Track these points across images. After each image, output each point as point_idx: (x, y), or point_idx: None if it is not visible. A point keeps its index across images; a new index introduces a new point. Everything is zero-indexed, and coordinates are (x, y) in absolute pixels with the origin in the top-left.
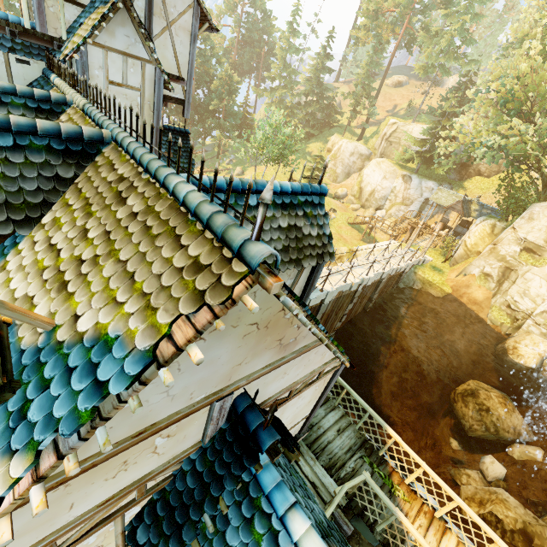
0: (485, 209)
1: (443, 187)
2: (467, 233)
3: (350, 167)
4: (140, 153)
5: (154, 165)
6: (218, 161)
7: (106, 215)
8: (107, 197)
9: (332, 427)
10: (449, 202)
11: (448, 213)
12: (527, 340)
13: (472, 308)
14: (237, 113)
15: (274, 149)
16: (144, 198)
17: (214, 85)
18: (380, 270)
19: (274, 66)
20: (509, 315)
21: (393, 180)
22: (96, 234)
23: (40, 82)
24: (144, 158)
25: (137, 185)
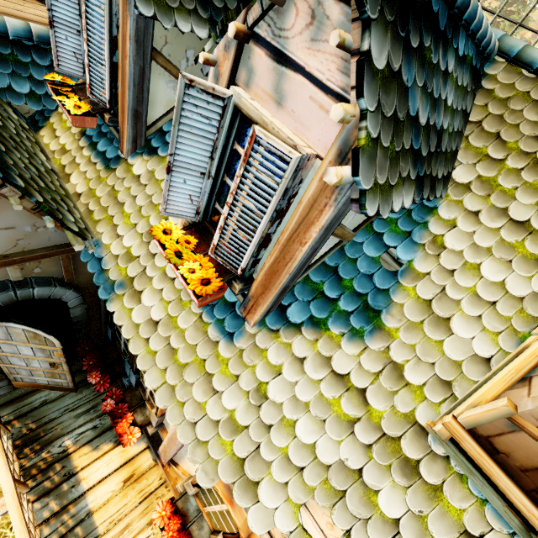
0: None
1: None
2: None
3: None
4: None
5: None
6: None
7: None
8: None
9: None
10: None
11: None
12: None
13: None
14: None
15: None
16: None
17: None
18: None
19: None
20: None
21: None
22: None
23: None
24: None
25: None
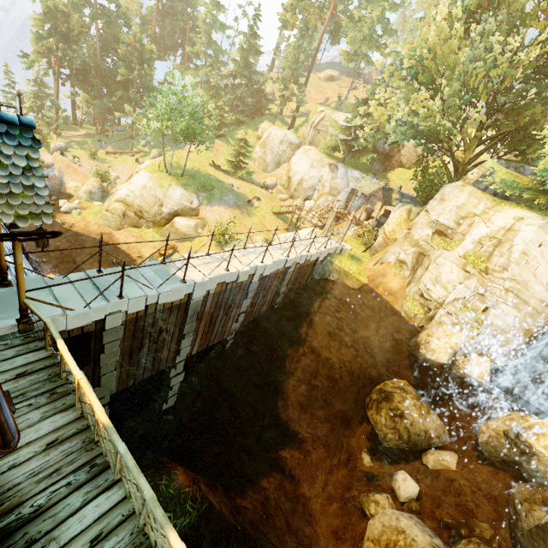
0: (405, 198)
1: (366, 175)
2: (387, 220)
3: (280, 156)
4: None
5: None
6: (132, 142)
7: None
8: None
9: (81, 535)
10: (372, 191)
11: (373, 204)
12: (440, 332)
13: (387, 299)
14: (154, 88)
15: (182, 123)
16: None
17: (121, 51)
18: (283, 257)
19: (198, 41)
20: (423, 305)
21: (320, 169)
22: None
23: None
24: None
25: None
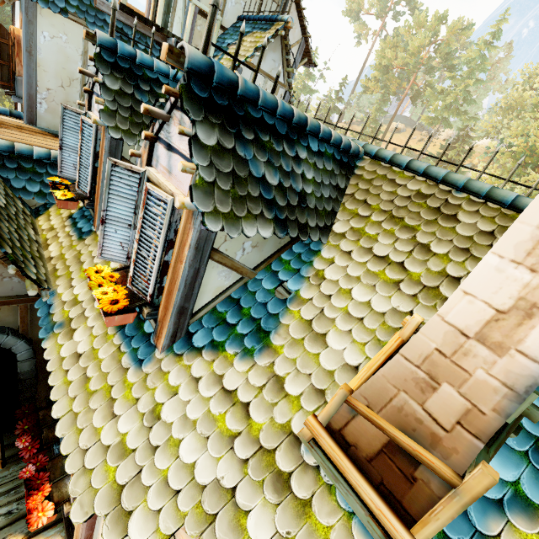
0: None
1: None
2: None
3: None
4: (444, 172)
5: (482, 185)
6: None
7: (440, 231)
8: (420, 212)
9: None
10: None
11: None
12: None
13: None
14: None
15: None
16: (486, 217)
17: None
18: None
19: None
20: None
21: None
22: (445, 250)
23: None
24: (456, 177)
25: (457, 203)
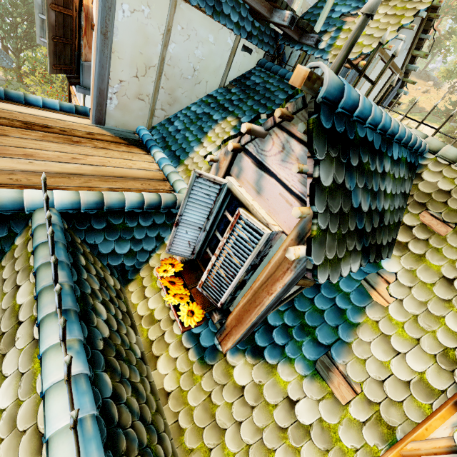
0: None
1: None
2: None
3: None
4: None
5: None
6: None
7: None
8: None
9: None
10: None
11: None
12: None
13: None
14: None
15: None
16: None
17: None
18: None
19: None
20: None
21: None
22: None
23: (267, 80)
24: None
25: None
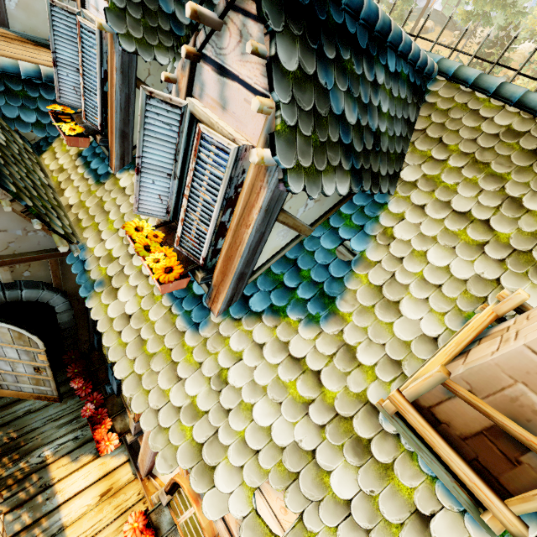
0: None
1: None
2: None
3: None
4: None
5: None
6: None
7: (536, 181)
8: (511, 156)
9: None
10: None
11: None
12: None
13: None
14: None
15: None
16: None
17: None
18: None
19: None
20: None
21: None
22: None
23: None
24: None
25: None
